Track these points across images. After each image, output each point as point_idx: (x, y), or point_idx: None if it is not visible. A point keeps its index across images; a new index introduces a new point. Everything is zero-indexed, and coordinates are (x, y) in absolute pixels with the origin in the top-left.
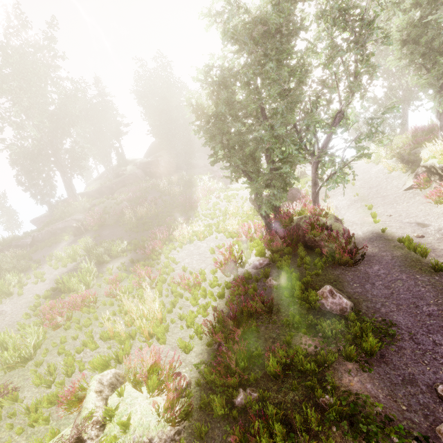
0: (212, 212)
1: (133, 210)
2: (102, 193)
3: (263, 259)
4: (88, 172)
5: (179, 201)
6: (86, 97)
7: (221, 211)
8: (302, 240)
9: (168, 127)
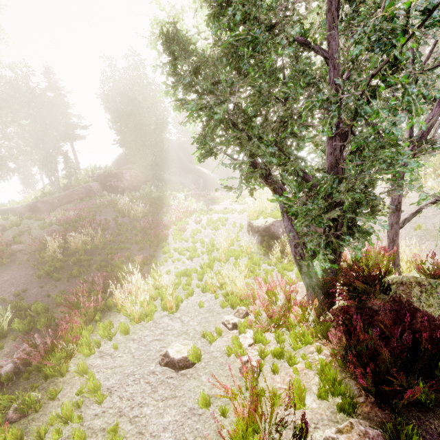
0: (191, 247)
1: (64, 239)
2: (35, 210)
3: None
4: (32, 183)
5: (141, 226)
6: (27, 86)
7: (205, 244)
8: (435, 350)
9: (137, 132)
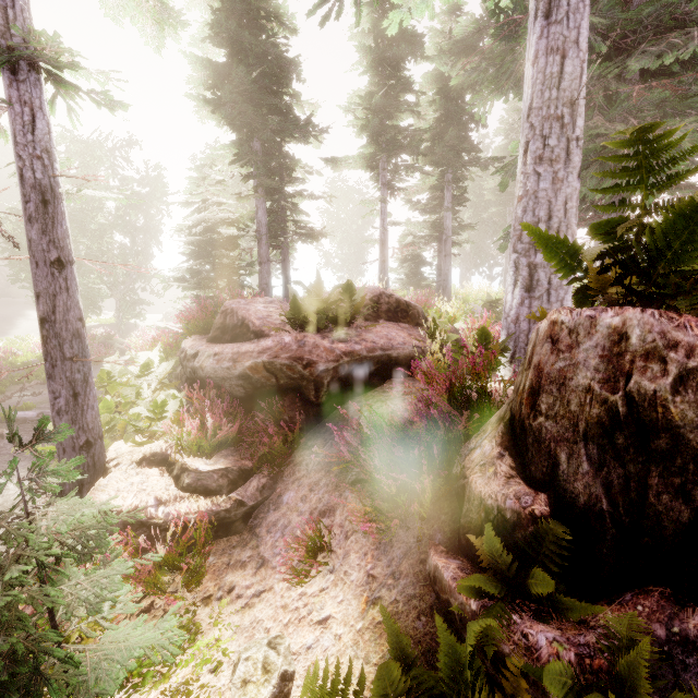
0: (28, 334)
1: None
2: None
3: (35, 360)
4: None
5: None
6: None
7: None
8: None
9: None
